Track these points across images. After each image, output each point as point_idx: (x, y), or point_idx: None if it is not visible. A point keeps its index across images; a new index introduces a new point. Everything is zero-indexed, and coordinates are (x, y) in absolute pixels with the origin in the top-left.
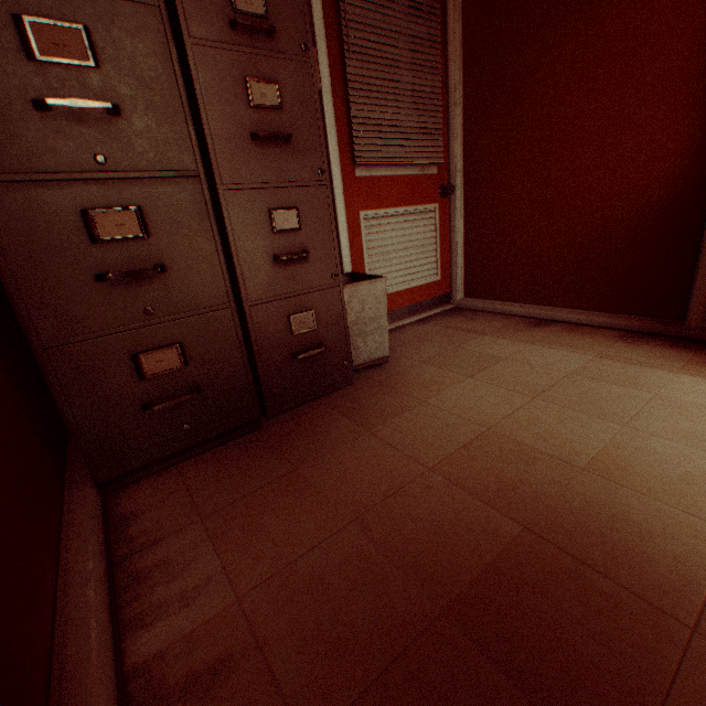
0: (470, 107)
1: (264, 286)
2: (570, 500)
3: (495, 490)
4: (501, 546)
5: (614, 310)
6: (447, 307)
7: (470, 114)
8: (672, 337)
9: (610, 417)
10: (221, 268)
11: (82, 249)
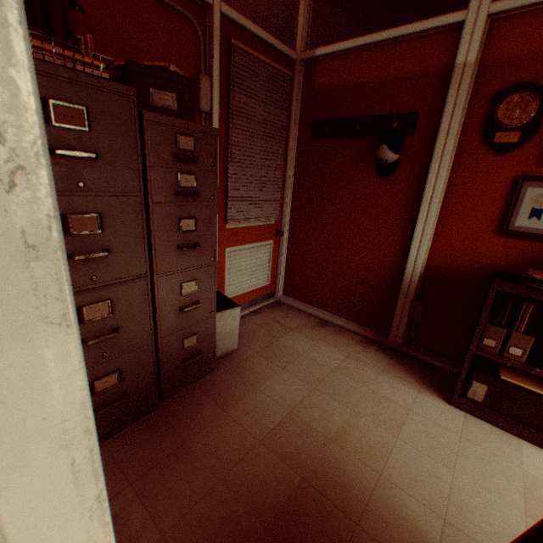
0: (297, 191)
1: (172, 324)
2: (323, 459)
3: (291, 454)
4: (291, 489)
5: (360, 323)
6: (272, 300)
7: (297, 194)
8: (383, 344)
9: (347, 404)
10: (150, 322)
11: None
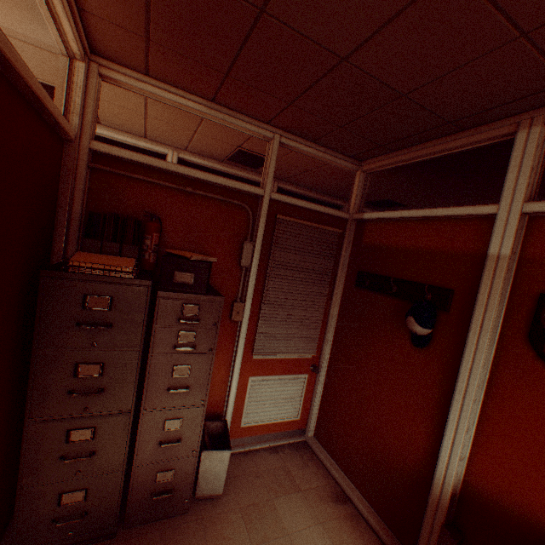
0: (338, 330)
1: (149, 455)
2: None
3: None
4: None
5: (384, 518)
6: (299, 438)
7: (338, 333)
8: None
9: None
10: (125, 451)
11: (61, 444)
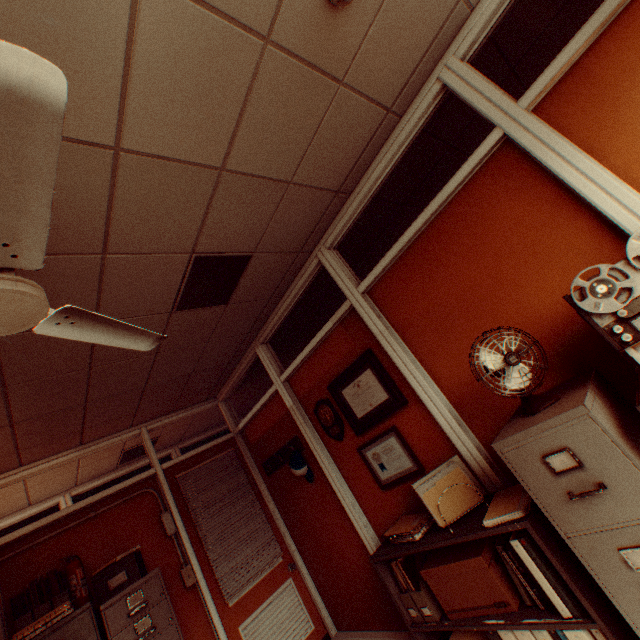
0: (284, 516)
1: None
2: None
3: None
4: None
5: (395, 626)
6: None
7: (286, 519)
8: None
9: None
10: None
11: None
